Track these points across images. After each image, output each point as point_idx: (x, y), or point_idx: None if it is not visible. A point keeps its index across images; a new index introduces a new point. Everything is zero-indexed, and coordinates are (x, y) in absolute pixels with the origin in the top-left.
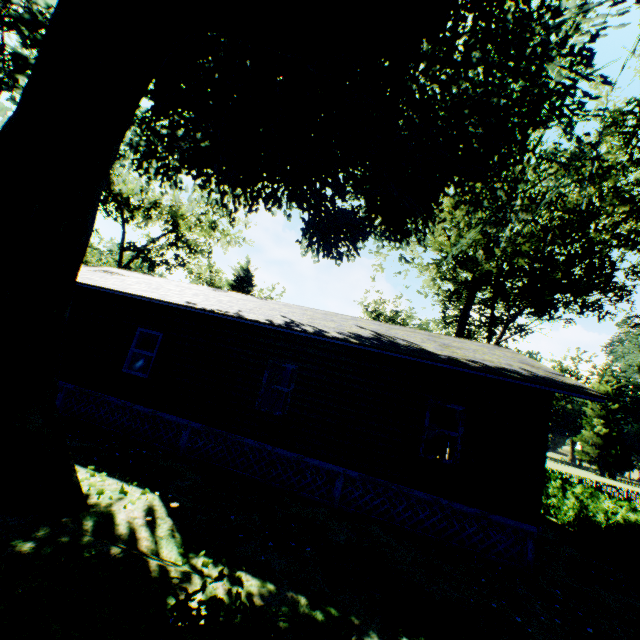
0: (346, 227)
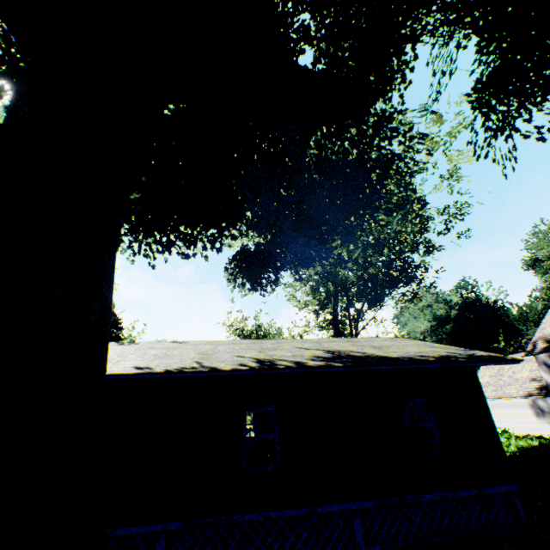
0: (288, 261)
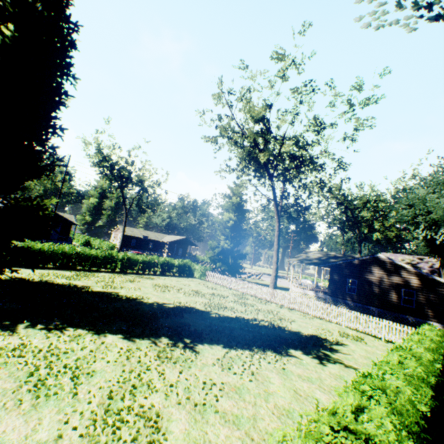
0: None
